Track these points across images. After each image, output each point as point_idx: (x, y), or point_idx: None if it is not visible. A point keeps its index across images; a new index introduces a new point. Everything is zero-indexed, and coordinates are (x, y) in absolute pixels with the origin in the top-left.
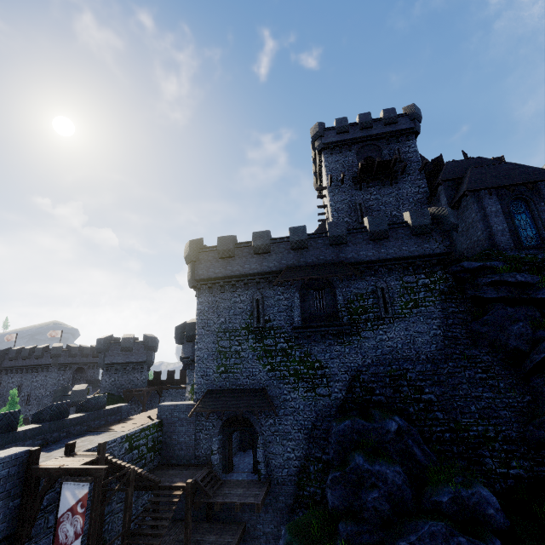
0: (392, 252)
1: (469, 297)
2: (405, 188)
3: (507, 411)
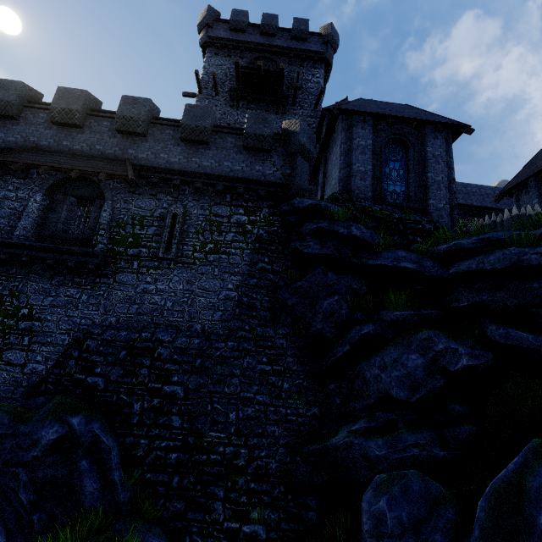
0: (208, 165)
1: (290, 252)
2: None
3: (278, 427)
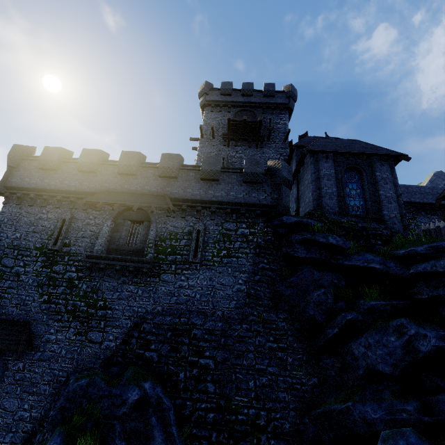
0: (219, 195)
1: (283, 255)
2: (268, 153)
3: (287, 394)
